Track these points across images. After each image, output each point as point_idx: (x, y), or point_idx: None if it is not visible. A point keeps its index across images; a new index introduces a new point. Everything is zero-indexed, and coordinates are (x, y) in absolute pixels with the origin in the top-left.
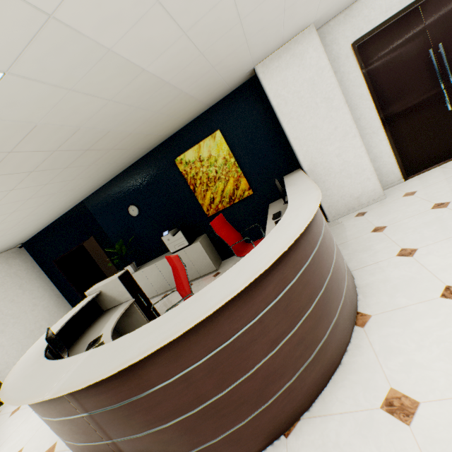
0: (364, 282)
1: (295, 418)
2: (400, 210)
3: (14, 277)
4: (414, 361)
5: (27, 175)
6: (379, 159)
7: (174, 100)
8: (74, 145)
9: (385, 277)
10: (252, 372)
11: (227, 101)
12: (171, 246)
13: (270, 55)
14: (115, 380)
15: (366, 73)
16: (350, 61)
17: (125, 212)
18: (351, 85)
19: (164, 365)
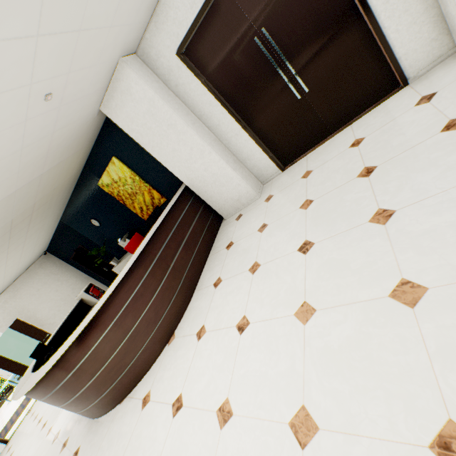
0: (190, 306)
1: (124, 397)
2: (251, 223)
3: (51, 275)
4: (163, 377)
5: None
6: (252, 157)
7: (43, 178)
8: None
9: (198, 305)
10: (87, 386)
11: (105, 131)
12: None
13: (105, 96)
14: (31, 394)
15: (207, 76)
16: (184, 71)
17: (91, 224)
18: (196, 94)
19: (43, 390)
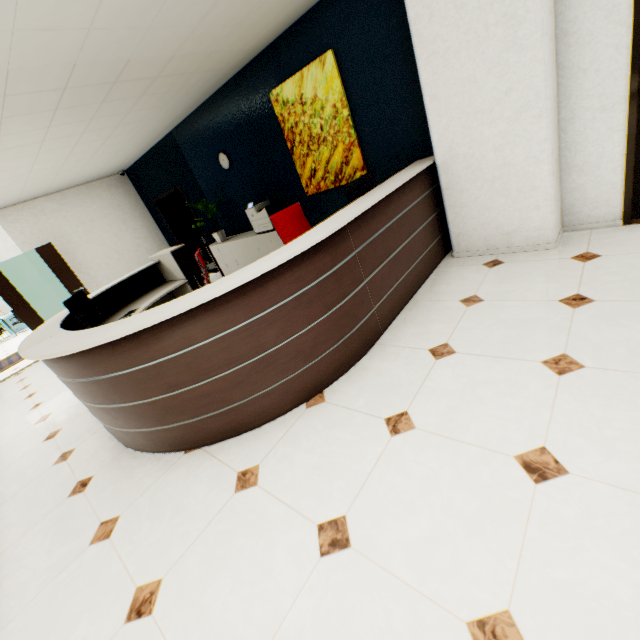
0: (365, 364)
1: (197, 446)
2: (533, 282)
3: (117, 210)
4: (292, 458)
5: (55, 113)
6: (592, 169)
7: (217, 6)
8: (88, 80)
9: (386, 369)
10: (151, 401)
11: None
12: (256, 225)
13: None
14: (53, 363)
15: None
16: None
17: (216, 160)
18: None
19: (78, 368)
